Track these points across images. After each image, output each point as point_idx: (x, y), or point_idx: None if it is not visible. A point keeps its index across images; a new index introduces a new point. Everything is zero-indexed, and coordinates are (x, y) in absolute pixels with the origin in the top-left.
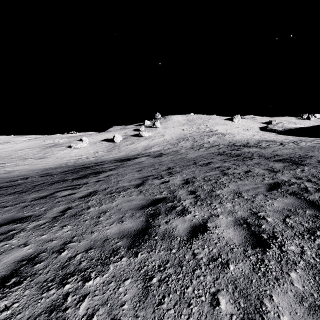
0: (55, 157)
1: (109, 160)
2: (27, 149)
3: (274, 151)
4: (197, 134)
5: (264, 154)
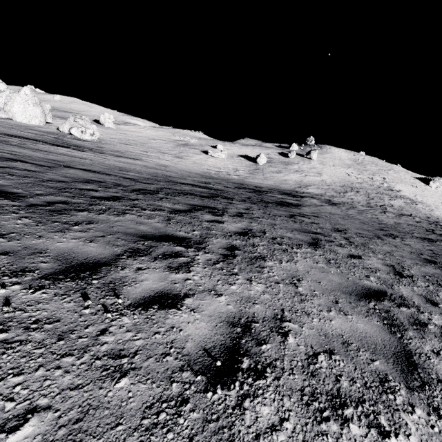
0: (192, 160)
1: (266, 188)
2: (160, 140)
3: None
4: (370, 188)
5: None
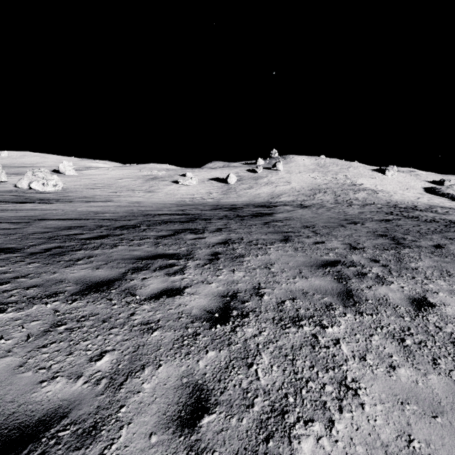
0: (164, 192)
1: (241, 204)
2: (127, 178)
3: None
4: (336, 187)
5: (448, 219)
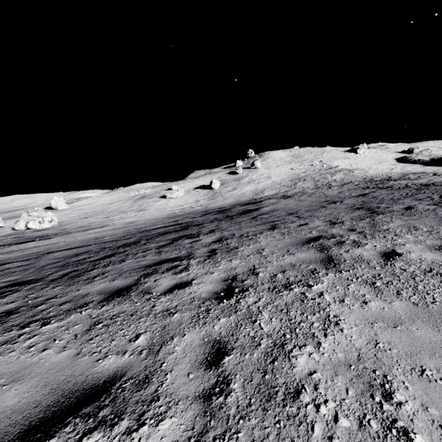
0: (154, 208)
1: (229, 206)
2: (117, 202)
3: (430, 180)
4: (314, 173)
5: (419, 183)
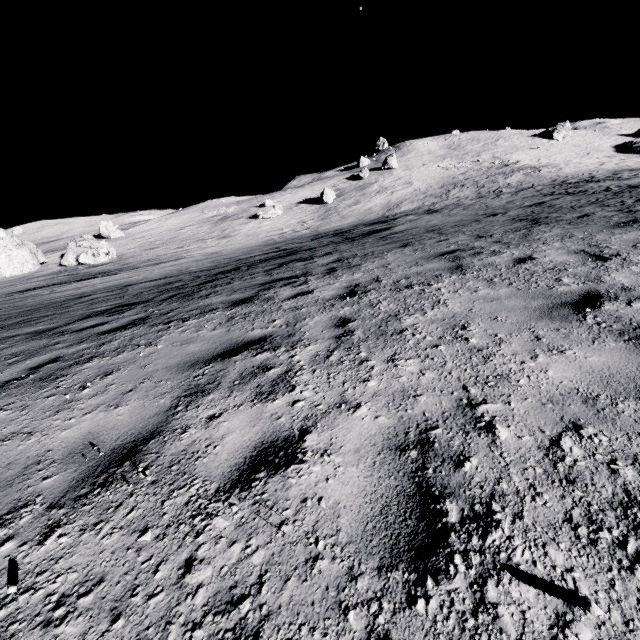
0: (242, 234)
1: (348, 227)
2: (190, 226)
3: None
4: (478, 174)
5: (628, 184)
